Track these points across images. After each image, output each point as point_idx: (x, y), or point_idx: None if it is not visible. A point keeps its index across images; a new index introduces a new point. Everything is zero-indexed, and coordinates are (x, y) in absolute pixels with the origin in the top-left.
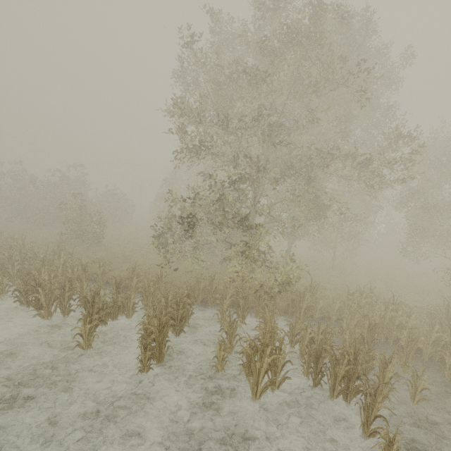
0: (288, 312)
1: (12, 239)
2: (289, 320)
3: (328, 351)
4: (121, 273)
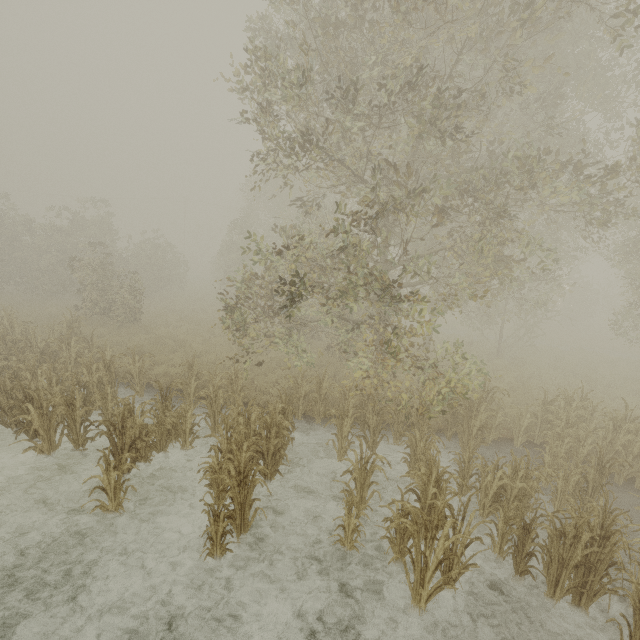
0: (445, 432)
1: None
2: (458, 453)
3: (528, 507)
4: (171, 370)
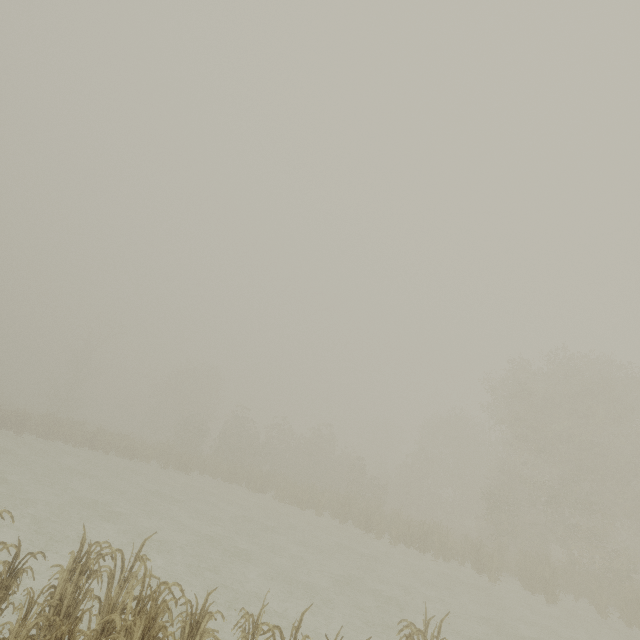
0: None
1: (336, 492)
2: None
3: None
4: None
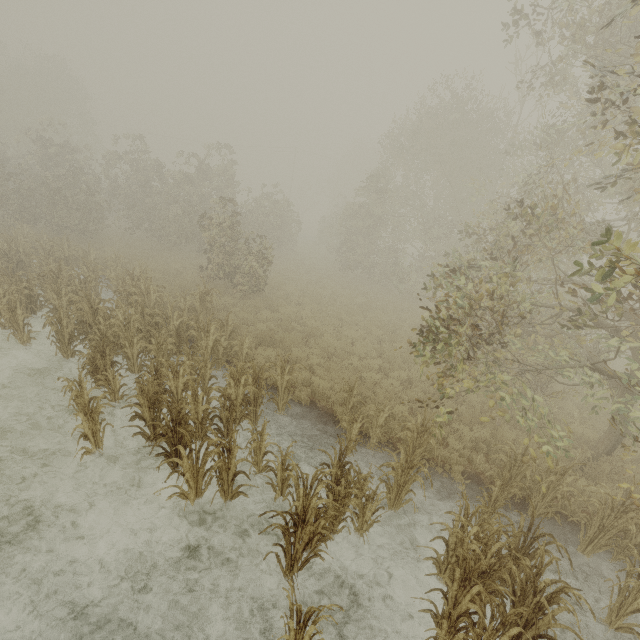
0: None
1: (131, 276)
2: None
3: None
4: (314, 379)
